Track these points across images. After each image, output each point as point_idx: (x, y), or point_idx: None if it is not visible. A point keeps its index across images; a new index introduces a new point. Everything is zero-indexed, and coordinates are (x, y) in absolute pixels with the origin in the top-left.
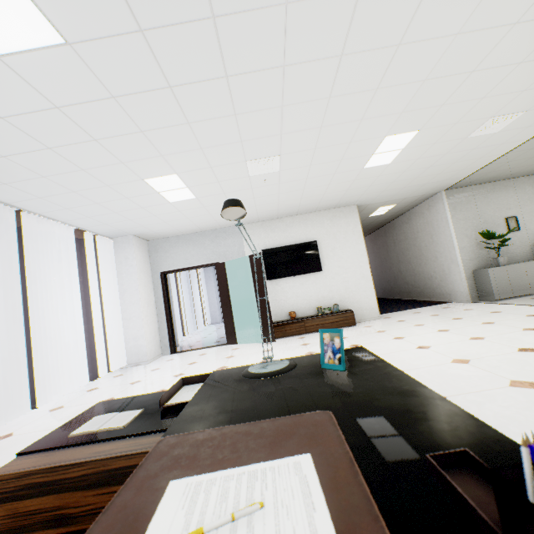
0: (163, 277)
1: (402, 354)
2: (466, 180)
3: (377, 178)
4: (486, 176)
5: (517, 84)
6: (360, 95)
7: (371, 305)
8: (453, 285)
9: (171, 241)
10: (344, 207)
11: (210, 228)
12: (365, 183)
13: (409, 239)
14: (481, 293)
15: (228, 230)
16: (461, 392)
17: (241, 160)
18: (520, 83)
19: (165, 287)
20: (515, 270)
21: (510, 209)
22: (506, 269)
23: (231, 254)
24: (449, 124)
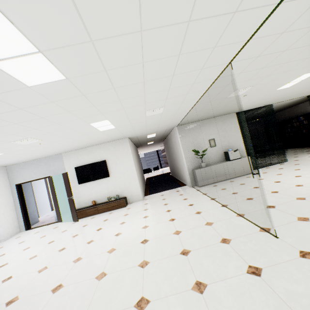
0: (17, 187)
1: (103, 240)
2: (183, 122)
3: (120, 131)
4: (193, 120)
5: (136, 103)
6: (36, 120)
7: (138, 193)
8: (186, 177)
9: (21, 165)
10: (121, 139)
11: (42, 157)
12: (116, 133)
13: (172, 148)
14: (195, 181)
15: (55, 157)
16: (73, 282)
17: (6, 142)
18: (136, 103)
19: (20, 192)
20: (209, 170)
21: (211, 135)
22: (205, 169)
23: (57, 170)
24: (123, 116)
